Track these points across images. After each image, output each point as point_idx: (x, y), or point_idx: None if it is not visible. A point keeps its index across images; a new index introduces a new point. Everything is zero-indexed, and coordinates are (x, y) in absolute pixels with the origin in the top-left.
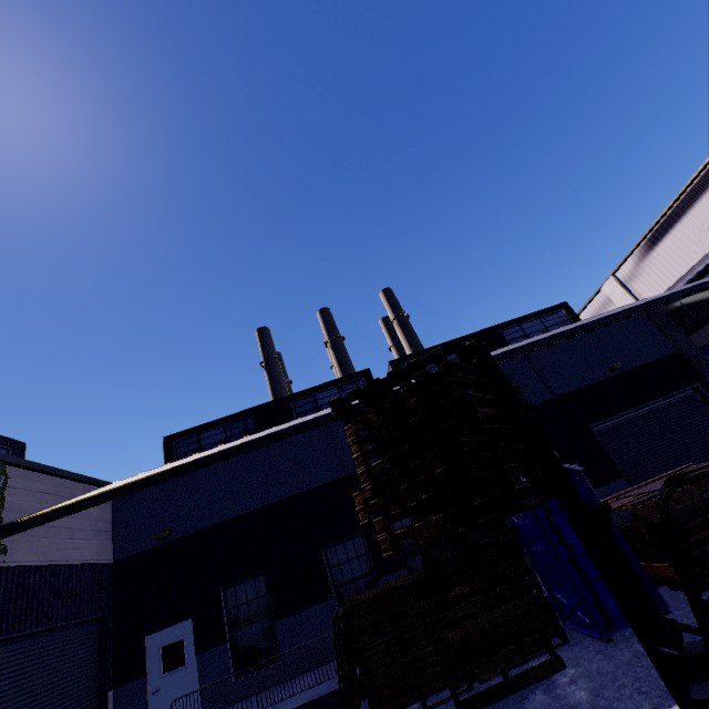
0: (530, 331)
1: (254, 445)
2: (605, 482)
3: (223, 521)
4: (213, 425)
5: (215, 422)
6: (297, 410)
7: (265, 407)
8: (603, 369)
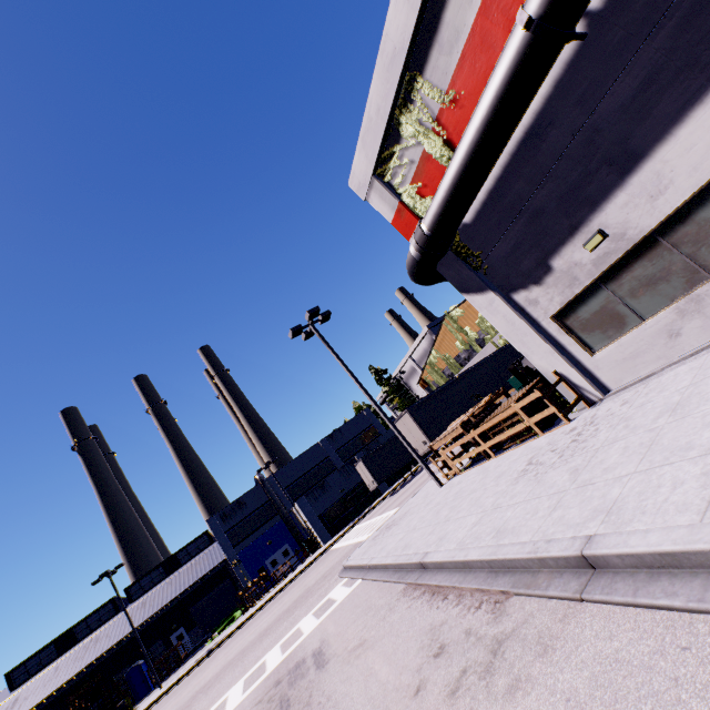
0: (191, 550)
1: (50, 696)
2: (191, 629)
3: (45, 706)
4: (32, 657)
5: (33, 655)
6: (78, 631)
7: (60, 636)
8: (199, 581)
